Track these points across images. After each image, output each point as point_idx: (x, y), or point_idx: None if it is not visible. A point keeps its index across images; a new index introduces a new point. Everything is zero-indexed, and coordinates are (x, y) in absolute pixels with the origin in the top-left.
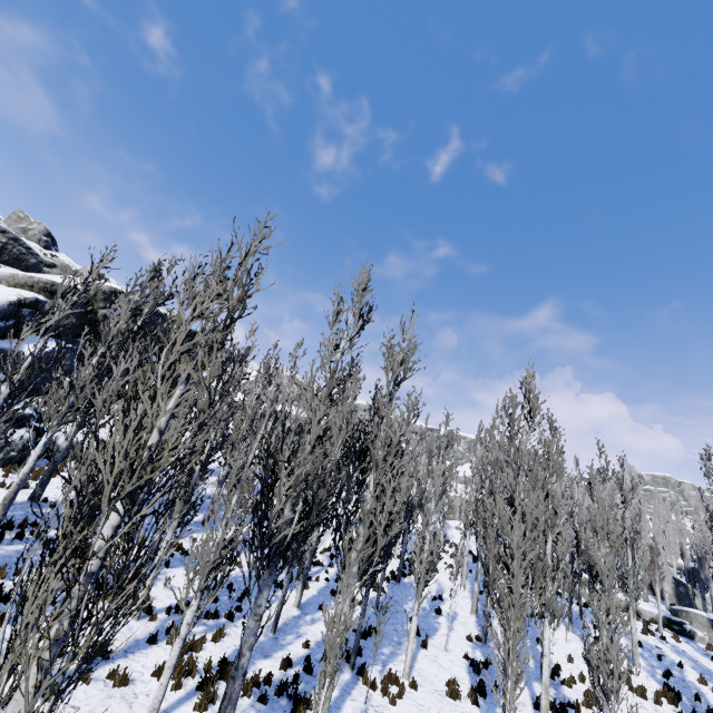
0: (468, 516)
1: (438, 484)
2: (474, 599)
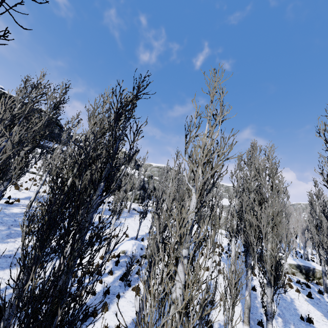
0: (233, 226)
1: (200, 166)
2: (245, 309)
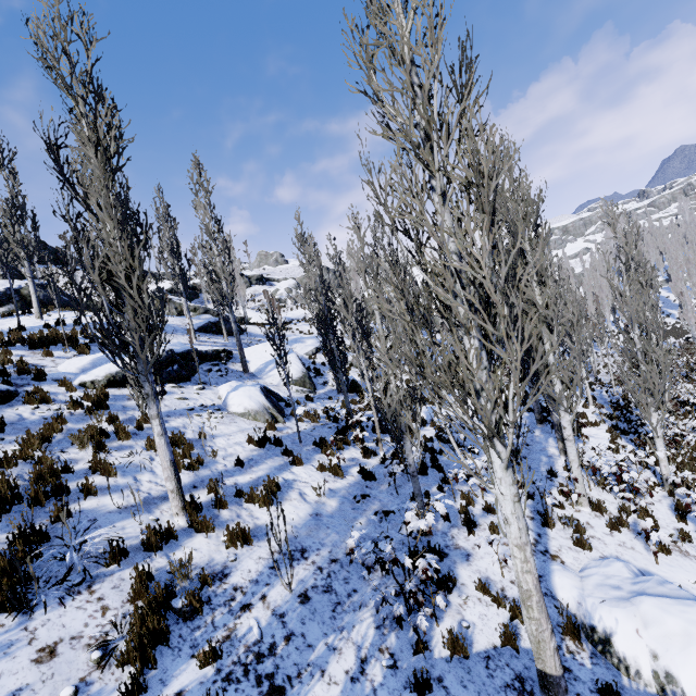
0: None
1: None
2: None
